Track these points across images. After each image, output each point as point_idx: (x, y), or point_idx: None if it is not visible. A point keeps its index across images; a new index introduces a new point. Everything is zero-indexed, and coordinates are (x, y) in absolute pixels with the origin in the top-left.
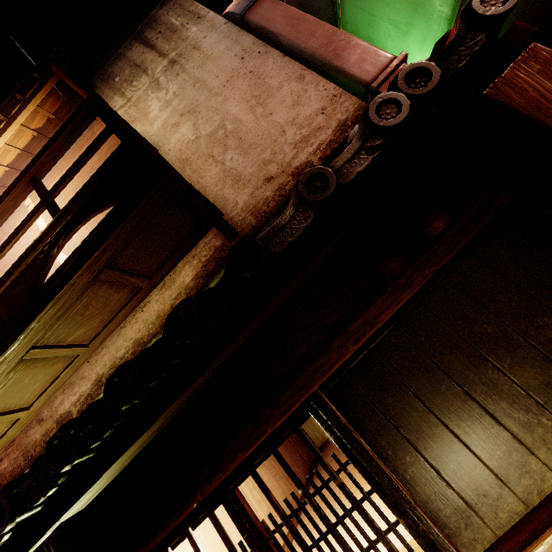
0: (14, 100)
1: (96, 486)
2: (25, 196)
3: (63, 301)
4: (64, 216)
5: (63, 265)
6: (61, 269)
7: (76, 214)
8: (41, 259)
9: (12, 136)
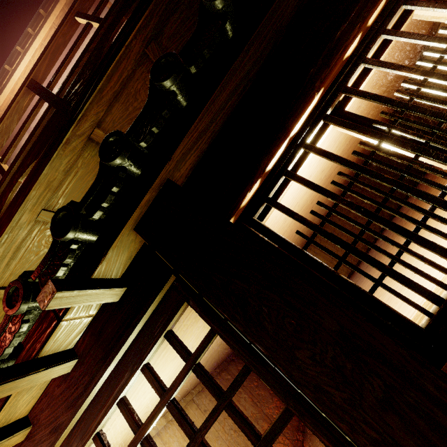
0: (49, 2)
1: (199, 127)
2: (71, 35)
3: (121, 70)
4: (110, 15)
5: (117, 36)
6: (117, 40)
7: (120, 11)
8: (95, 54)
9: (49, 37)
